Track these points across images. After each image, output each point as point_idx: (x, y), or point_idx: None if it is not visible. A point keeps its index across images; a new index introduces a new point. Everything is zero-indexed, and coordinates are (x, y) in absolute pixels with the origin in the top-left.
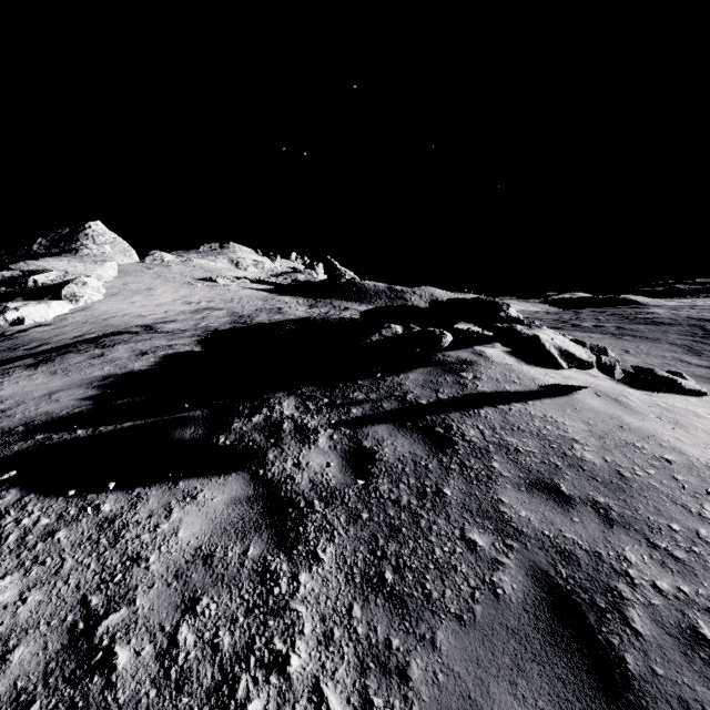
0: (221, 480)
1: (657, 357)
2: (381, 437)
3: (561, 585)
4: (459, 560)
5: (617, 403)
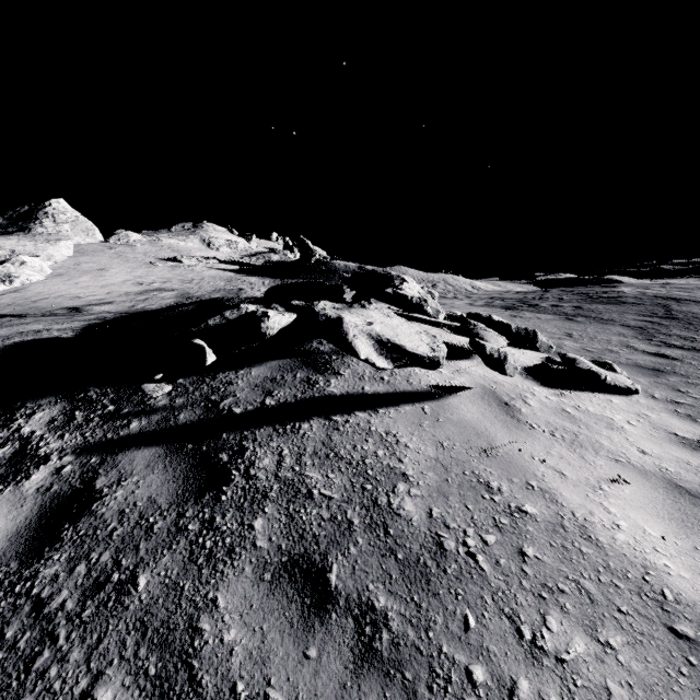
0: None
1: (601, 342)
2: (130, 470)
3: None
4: None
5: (503, 409)
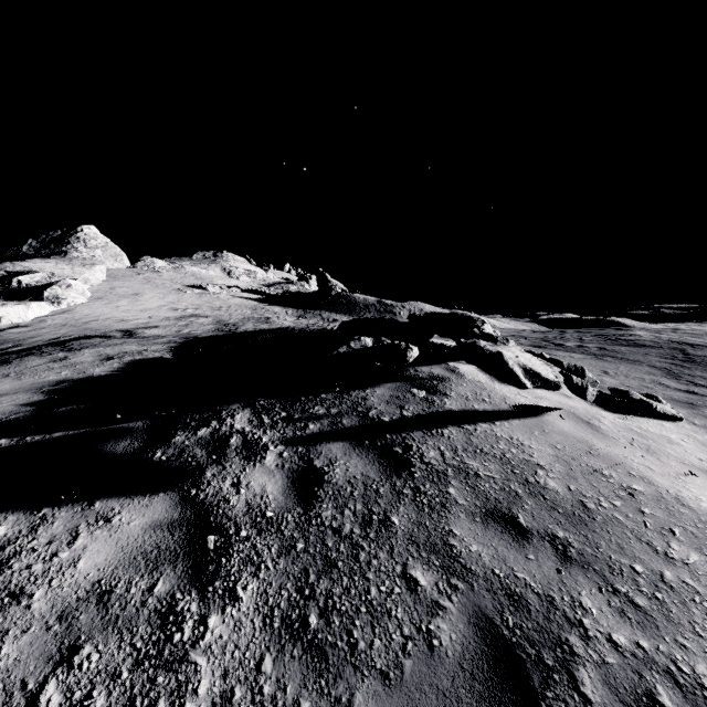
0: (145, 501)
1: (635, 379)
2: (334, 456)
3: (506, 636)
4: (396, 603)
5: (588, 426)
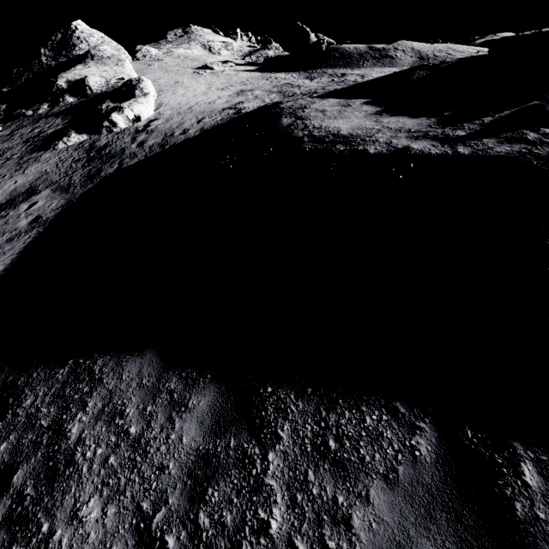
0: None
1: None
2: None
3: None
4: None
5: None
